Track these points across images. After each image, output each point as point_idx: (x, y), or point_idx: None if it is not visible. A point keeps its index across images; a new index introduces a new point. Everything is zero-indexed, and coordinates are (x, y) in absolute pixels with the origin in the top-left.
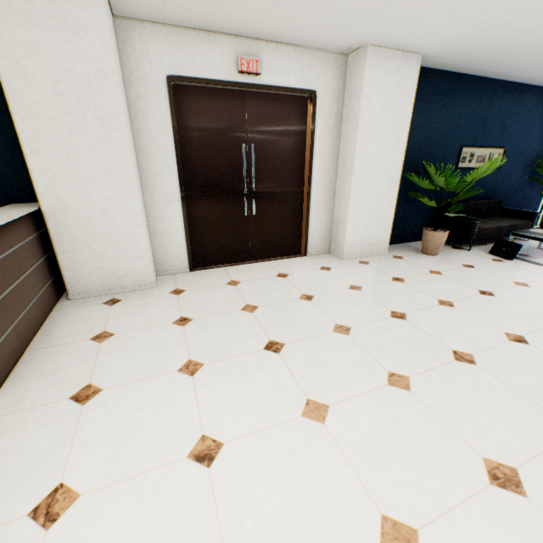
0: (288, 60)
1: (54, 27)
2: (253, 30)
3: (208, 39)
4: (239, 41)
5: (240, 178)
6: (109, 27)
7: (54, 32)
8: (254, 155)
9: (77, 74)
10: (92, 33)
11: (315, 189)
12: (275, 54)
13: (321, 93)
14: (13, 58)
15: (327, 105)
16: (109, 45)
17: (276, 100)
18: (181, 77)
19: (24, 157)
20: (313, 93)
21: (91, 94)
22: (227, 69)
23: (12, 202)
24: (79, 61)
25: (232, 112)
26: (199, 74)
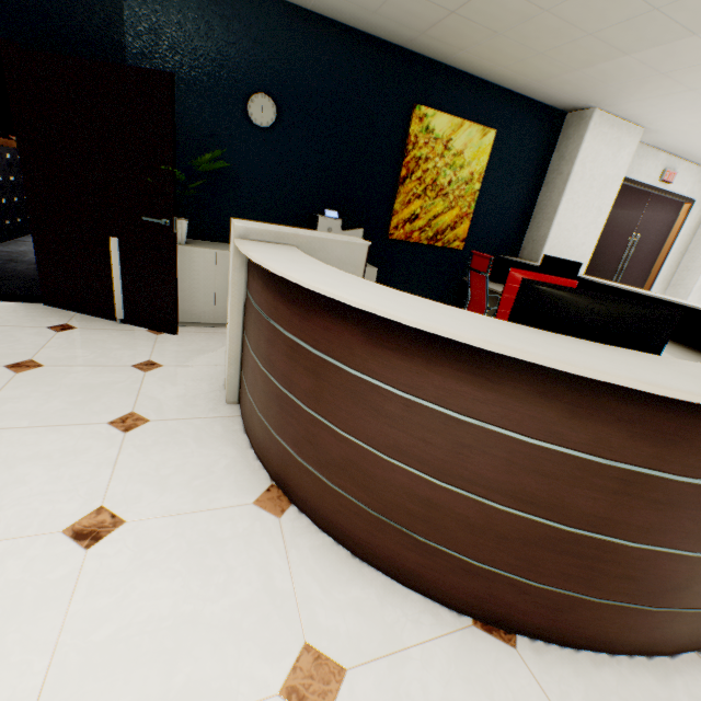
0: (689, 175)
1: (611, 145)
2: (693, 155)
3: (654, 154)
4: (670, 157)
5: (616, 260)
6: (635, 148)
7: (610, 148)
8: (635, 243)
9: (605, 176)
10: (625, 151)
11: (658, 278)
12: (684, 170)
13: (696, 203)
14: (583, 162)
15: (695, 212)
16: (629, 159)
17: (665, 203)
18: (628, 179)
19: (522, 222)
20: (692, 202)
21: (603, 190)
22: (654, 176)
23: (498, 254)
24: (610, 168)
25: (637, 208)
26: (638, 178)
